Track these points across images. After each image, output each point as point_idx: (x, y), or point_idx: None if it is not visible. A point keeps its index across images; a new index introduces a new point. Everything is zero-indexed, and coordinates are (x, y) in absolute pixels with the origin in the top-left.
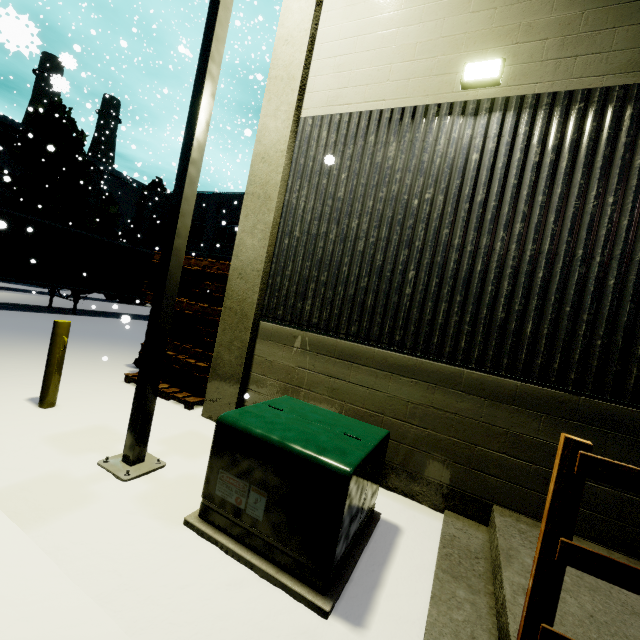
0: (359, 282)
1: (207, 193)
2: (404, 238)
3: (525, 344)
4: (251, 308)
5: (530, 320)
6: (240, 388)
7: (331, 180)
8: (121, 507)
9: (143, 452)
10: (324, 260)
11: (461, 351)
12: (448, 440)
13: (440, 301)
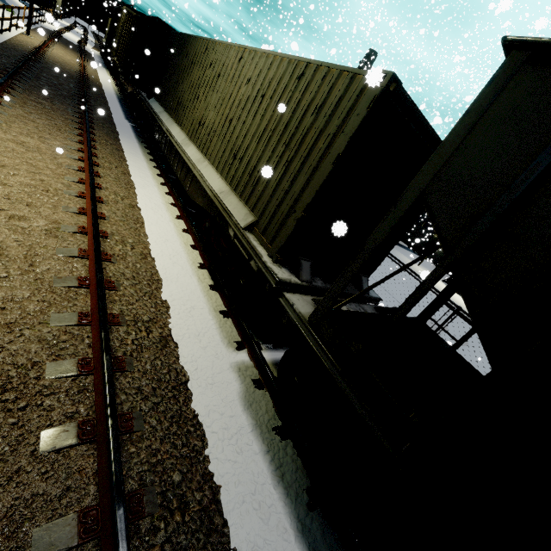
0: None
1: None
2: None
3: None
4: None
5: None
6: None
7: None
8: None
9: None
10: None
11: None
12: None
13: None
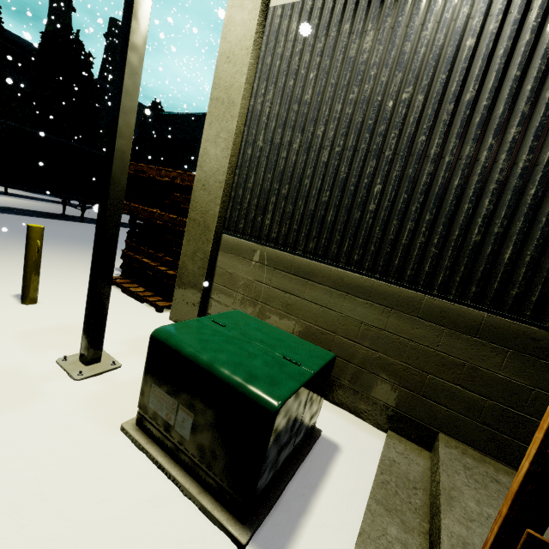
0: (320, 196)
1: (199, 114)
2: (373, 147)
3: (500, 272)
4: (213, 220)
5: (510, 245)
6: (202, 297)
7: (298, 81)
8: (64, 407)
9: (98, 354)
10: (286, 172)
11: (424, 275)
12: (399, 365)
13: (406, 219)
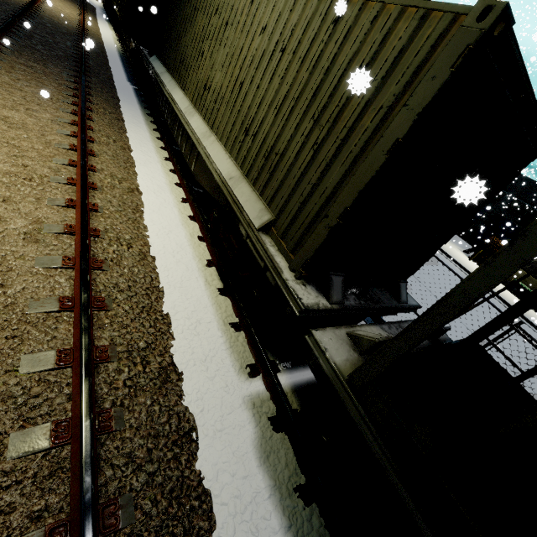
0: None
1: None
2: None
3: None
4: None
5: None
6: None
7: None
8: None
9: None
10: None
11: None
12: None
13: None
